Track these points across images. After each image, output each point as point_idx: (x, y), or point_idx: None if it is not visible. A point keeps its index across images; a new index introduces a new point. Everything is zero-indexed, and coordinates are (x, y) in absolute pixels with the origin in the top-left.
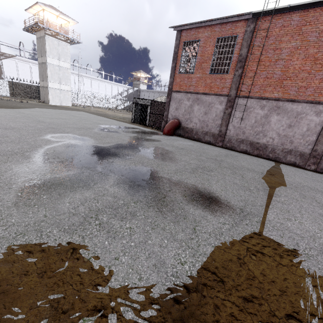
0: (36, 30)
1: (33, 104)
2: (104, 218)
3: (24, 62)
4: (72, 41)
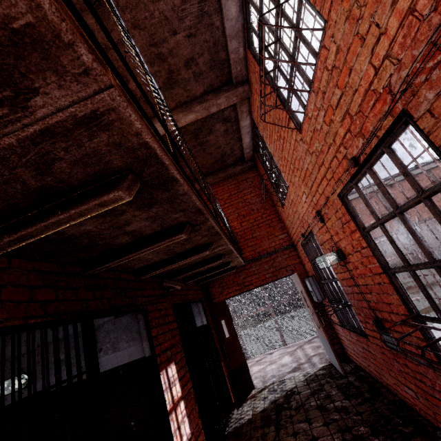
0: None
1: None
2: None
3: None
4: None
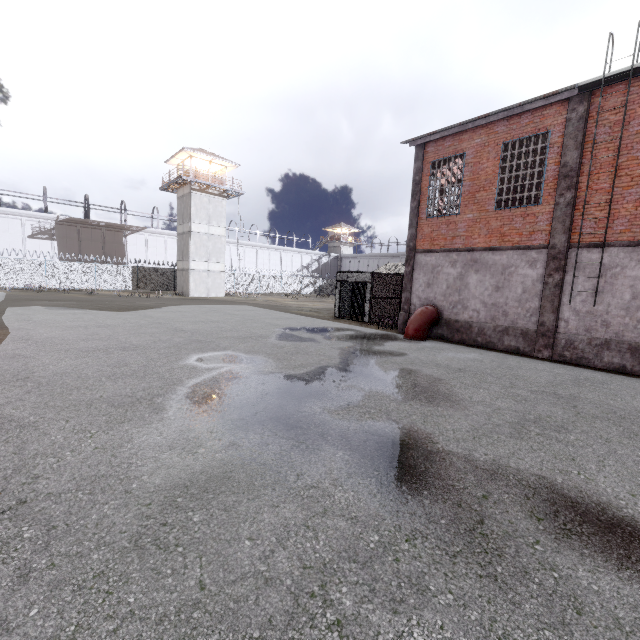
0: (178, 186)
1: (165, 300)
2: (345, 598)
3: (158, 235)
4: (230, 194)
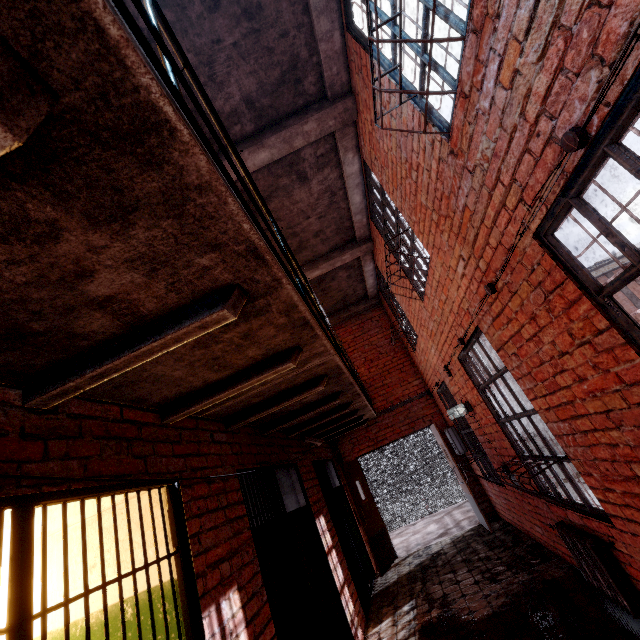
0: None
1: None
2: None
3: None
4: None
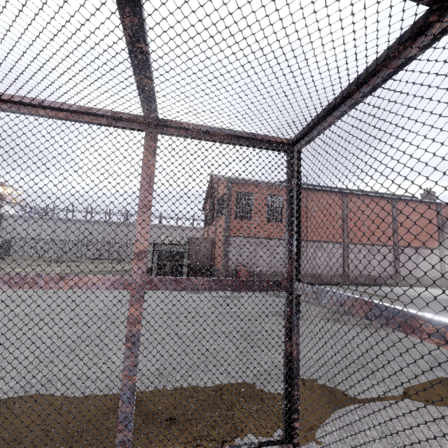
0: None
1: None
2: None
3: None
4: None
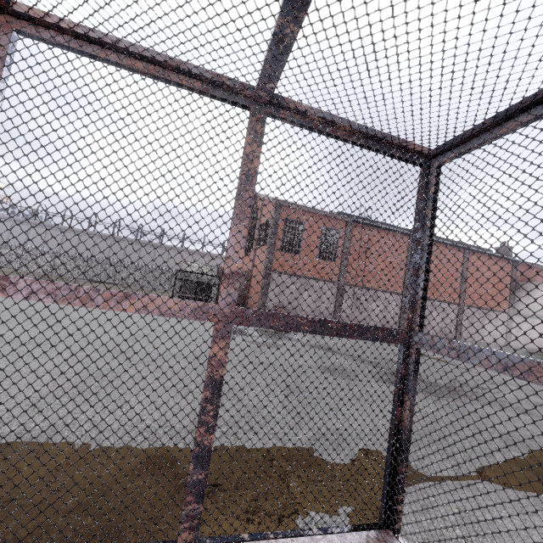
0: None
1: None
2: None
3: None
4: None
